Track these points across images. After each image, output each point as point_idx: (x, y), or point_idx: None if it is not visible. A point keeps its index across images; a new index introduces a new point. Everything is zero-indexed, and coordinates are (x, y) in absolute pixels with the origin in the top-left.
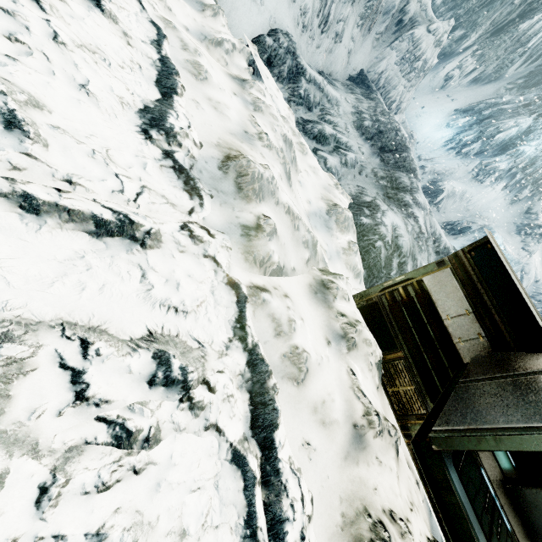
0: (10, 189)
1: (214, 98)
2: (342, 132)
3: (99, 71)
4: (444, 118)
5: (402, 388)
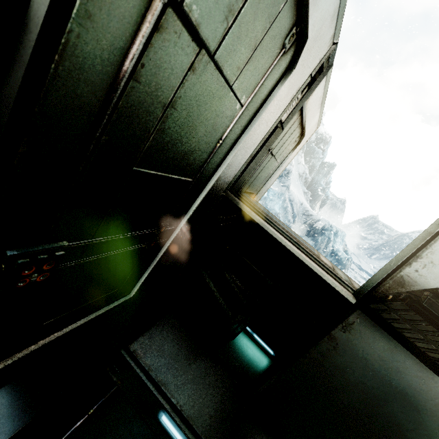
0: None
1: None
2: None
3: None
4: None
5: None
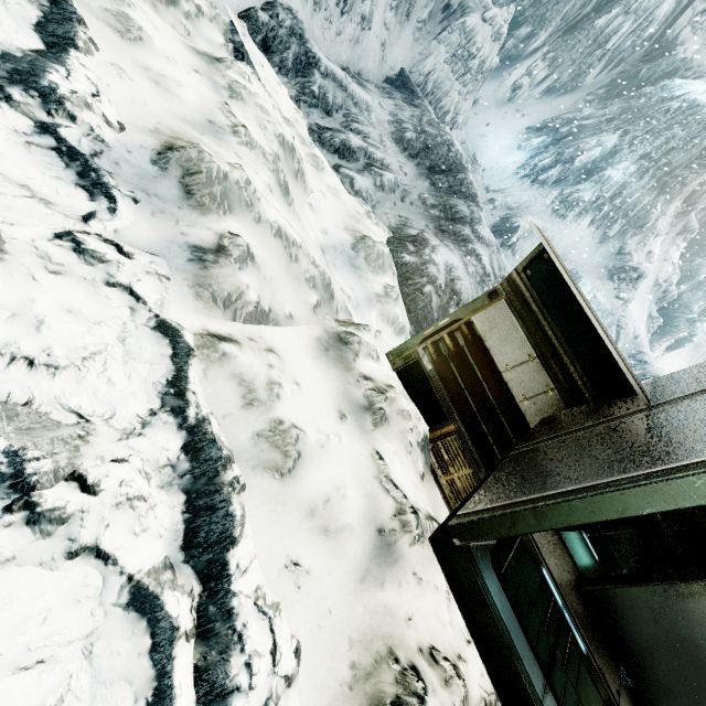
0: None
1: (155, 69)
2: (376, 146)
3: None
4: (514, 139)
5: (457, 474)
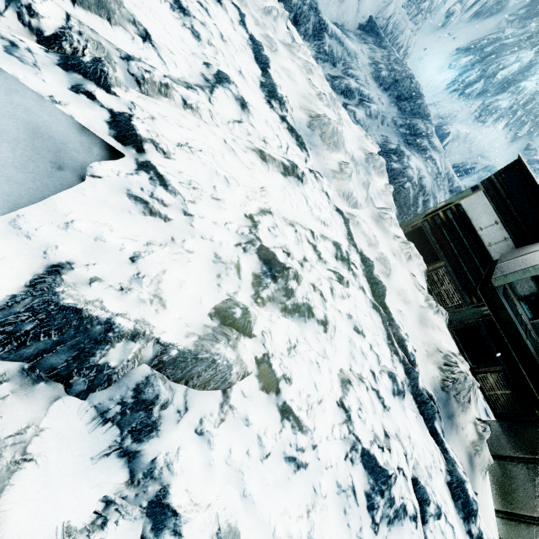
0: (254, 147)
1: (285, 67)
2: (363, 85)
3: (240, 58)
4: (446, 59)
5: (443, 288)
